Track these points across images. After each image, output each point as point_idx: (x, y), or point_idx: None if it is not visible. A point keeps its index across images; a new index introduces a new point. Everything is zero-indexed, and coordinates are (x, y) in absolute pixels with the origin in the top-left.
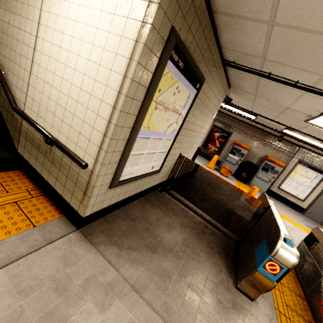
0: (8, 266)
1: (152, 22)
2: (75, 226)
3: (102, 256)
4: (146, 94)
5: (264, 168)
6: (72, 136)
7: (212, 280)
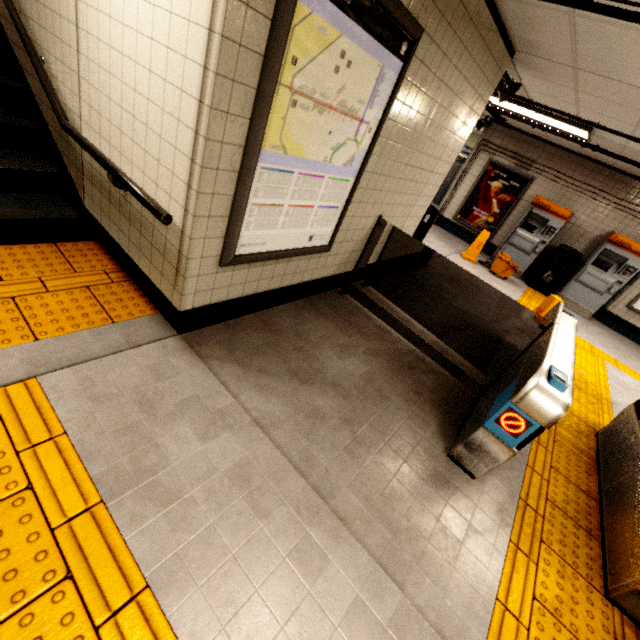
0: (77, 366)
1: None
2: (175, 330)
3: (213, 375)
4: (263, 69)
5: (601, 261)
6: (149, 168)
7: (403, 438)
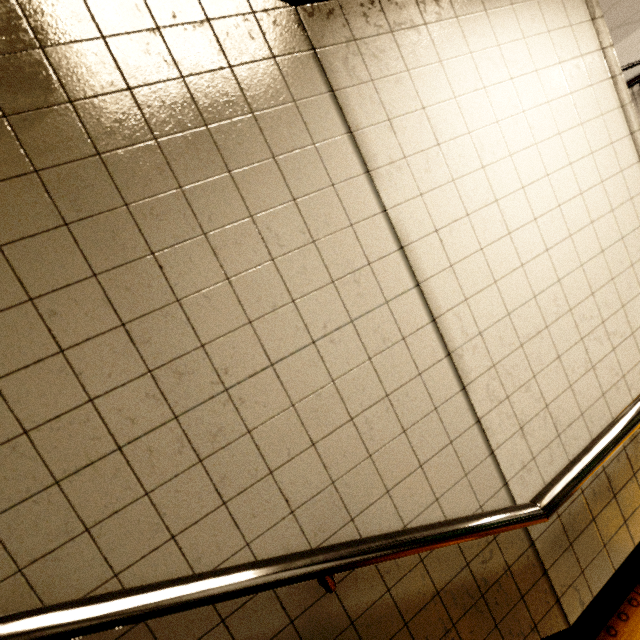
0: None
1: (620, 71)
2: None
3: None
4: None
5: None
6: None
7: None
